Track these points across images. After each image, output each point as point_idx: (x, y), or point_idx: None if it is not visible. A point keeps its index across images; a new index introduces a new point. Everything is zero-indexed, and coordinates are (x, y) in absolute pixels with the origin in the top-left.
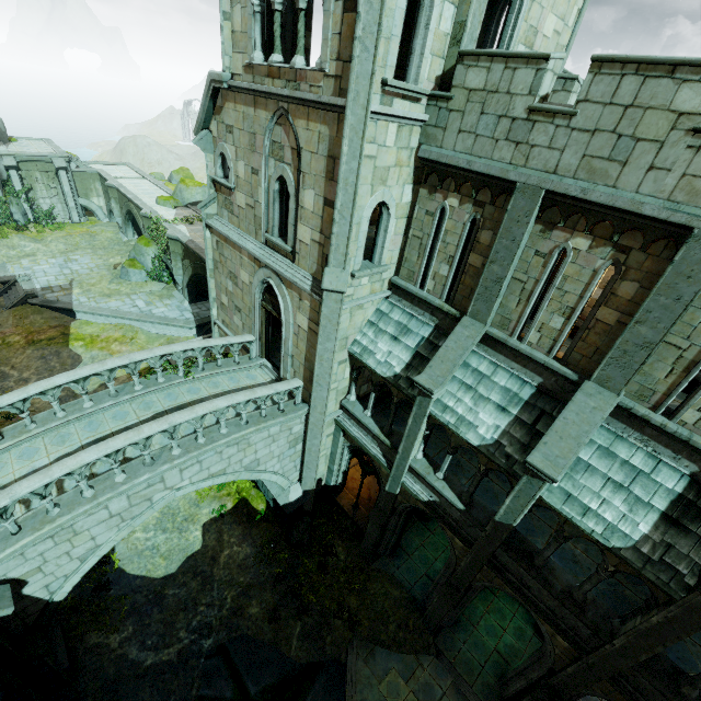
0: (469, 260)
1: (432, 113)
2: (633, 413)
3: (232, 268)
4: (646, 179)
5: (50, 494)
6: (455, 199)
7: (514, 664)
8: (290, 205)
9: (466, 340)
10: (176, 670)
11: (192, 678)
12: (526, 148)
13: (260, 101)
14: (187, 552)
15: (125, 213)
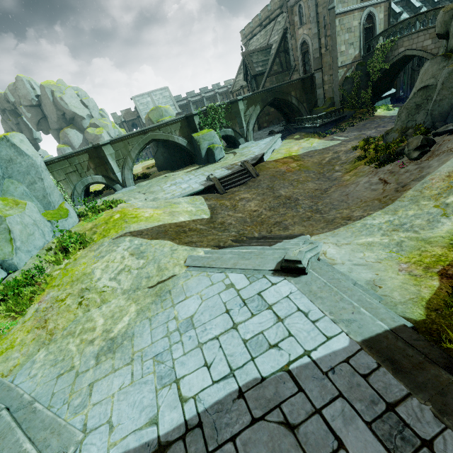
0: None
1: None
2: None
3: (348, 26)
4: None
5: None
6: None
7: None
8: None
9: (392, 4)
10: None
11: None
12: None
13: None
14: None
15: (136, 153)
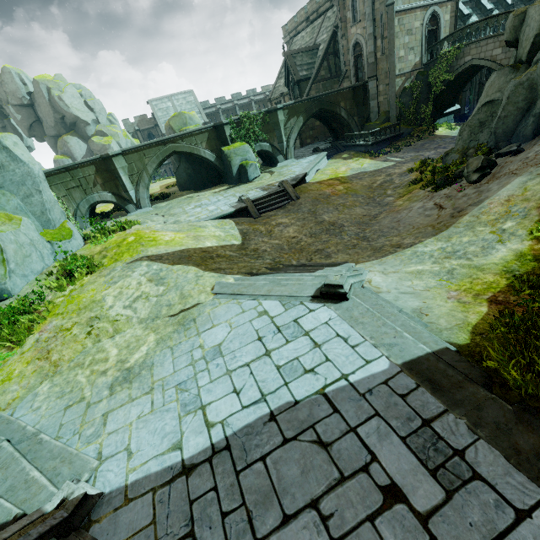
0: None
1: None
2: None
3: (409, 27)
4: None
5: None
6: None
7: None
8: None
9: (460, 4)
10: None
11: None
12: None
13: None
14: None
15: (154, 168)
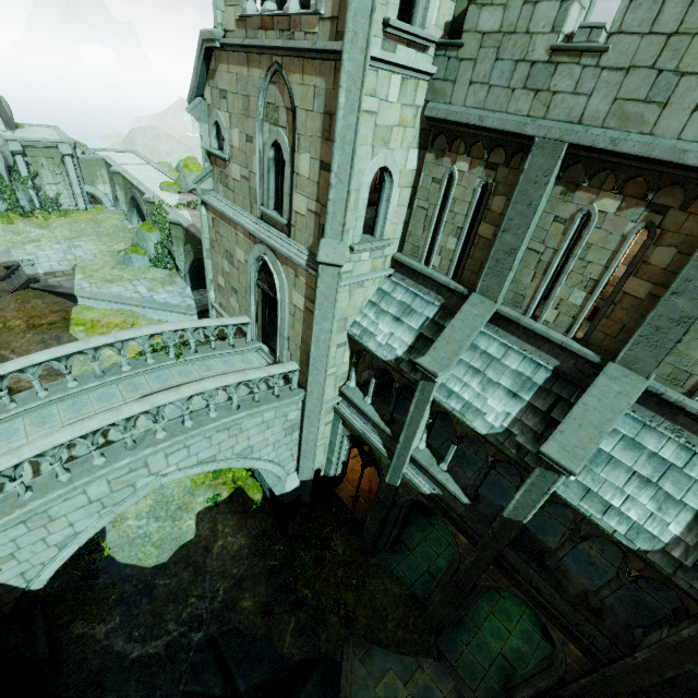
0: (479, 230)
1: (440, 64)
2: (664, 399)
3: (228, 247)
4: (691, 121)
5: (21, 476)
6: (464, 163)
7: (520, 669)
8: (285, 173)
9: (474, 319)
10: (164, 664)
11: (179, 673)
12: (546, 96)
13: (253, 58)
14: (180, 541)
15: (129, 199)
